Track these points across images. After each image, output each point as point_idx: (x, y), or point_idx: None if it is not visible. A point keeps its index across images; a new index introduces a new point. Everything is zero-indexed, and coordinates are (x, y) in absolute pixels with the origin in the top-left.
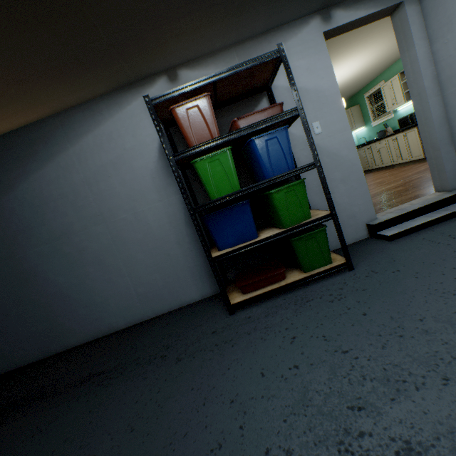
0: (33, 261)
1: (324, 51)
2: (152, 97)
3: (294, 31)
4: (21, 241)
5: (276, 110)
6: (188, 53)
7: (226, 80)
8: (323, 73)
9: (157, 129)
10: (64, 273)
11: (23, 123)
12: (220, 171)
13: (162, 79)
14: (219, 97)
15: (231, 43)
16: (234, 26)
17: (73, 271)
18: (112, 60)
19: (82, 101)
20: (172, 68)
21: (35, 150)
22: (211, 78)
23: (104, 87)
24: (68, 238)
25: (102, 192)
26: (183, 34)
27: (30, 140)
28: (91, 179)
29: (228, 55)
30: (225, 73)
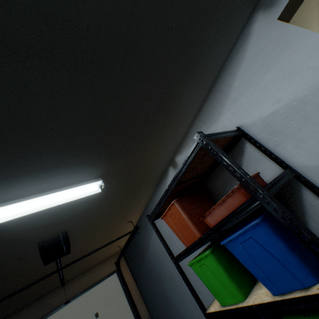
0: (167, 291)
1: (295, 34)
2: (149, 215)
3: (238, 57)
4: (159, 278)
5: (236, 194)
6: (170, 150)
7: (184, 175)
8: (315, 58)
9: (159, 237)
10: (181, 305)
11: (139, 216)
12: (212, 275)
13: (170, 169)
14: (199, 173)
15: (192, 119)
16: (178, 118)
17: (184, 305)
18: (138, 187)
19: (148, 198)
20: (171, 159)
21: (146, 227)
22: (167, 191)
23: (150, 190)
24: (174, 280)
25: (176, 251)
26: (153, 154)
27: (143, 222)
28: (168, 243)
29: (195, 128)
30: (172, 183)
